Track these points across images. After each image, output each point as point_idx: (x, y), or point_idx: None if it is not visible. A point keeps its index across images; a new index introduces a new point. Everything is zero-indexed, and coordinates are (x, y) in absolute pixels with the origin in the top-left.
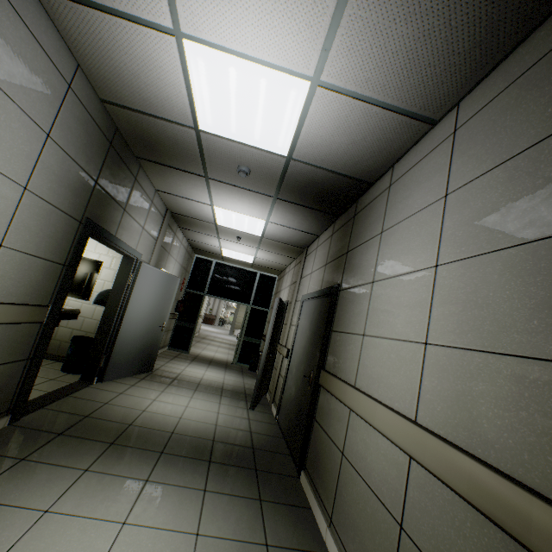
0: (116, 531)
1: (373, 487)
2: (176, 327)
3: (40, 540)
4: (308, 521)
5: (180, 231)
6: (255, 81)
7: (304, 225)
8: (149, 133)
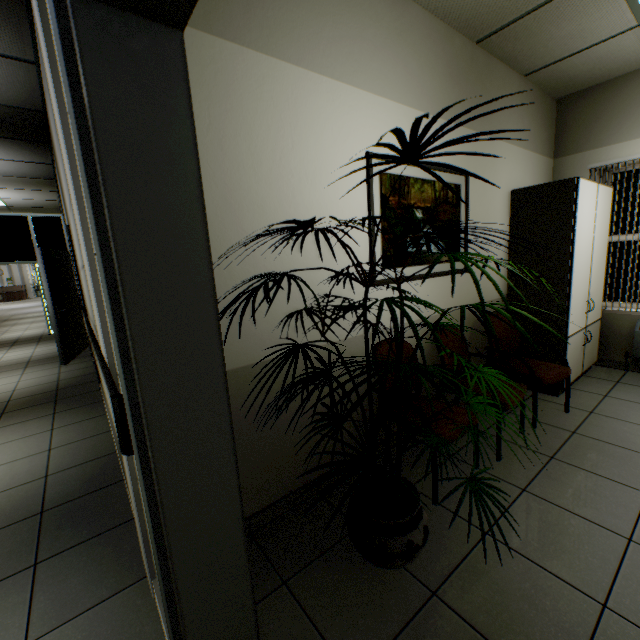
0: None
1: None
2: None
3: None
4: (97, 407)
5: None
6: None
7: (19, 156)
8: None
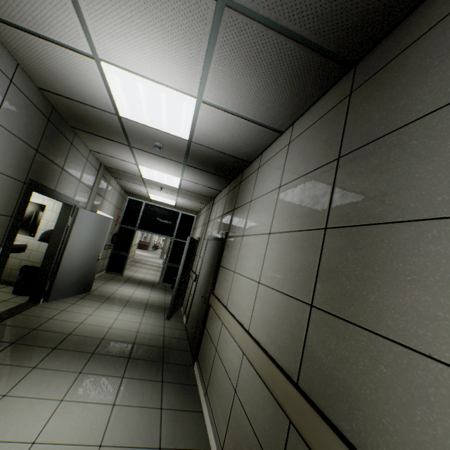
0: (56, 405)
1: (227, 369)
2: (112, 255)
3: (1, 413)
4: (193, 393)
5: (114, 179)
6: (158, 93)
7: (209, 183)
8: (81, 113)
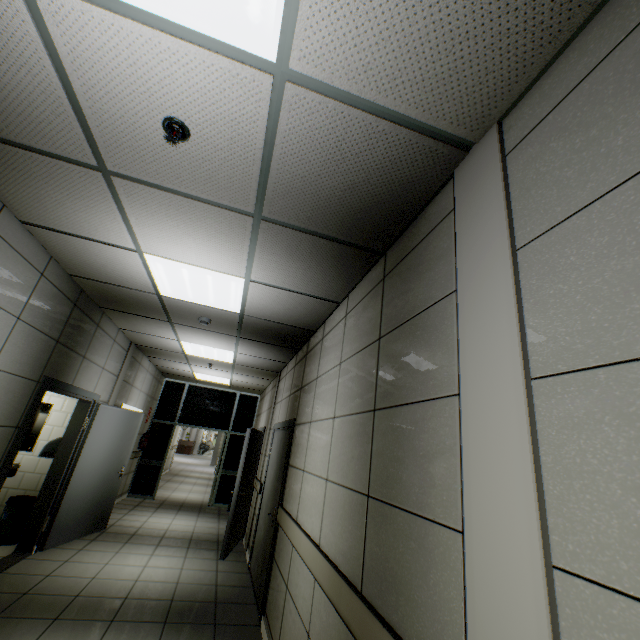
0: None
1: (299, 609)
2: (139, 467)
3: None
4: None
5: (147, 359)
6: (203, 276)
7: (271, 355)
8: (114, 294)
